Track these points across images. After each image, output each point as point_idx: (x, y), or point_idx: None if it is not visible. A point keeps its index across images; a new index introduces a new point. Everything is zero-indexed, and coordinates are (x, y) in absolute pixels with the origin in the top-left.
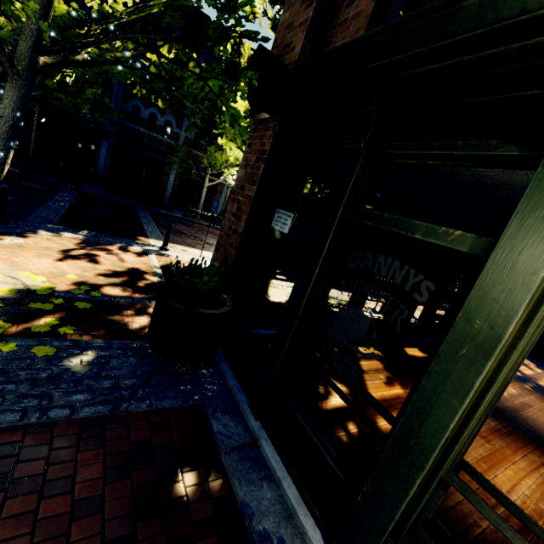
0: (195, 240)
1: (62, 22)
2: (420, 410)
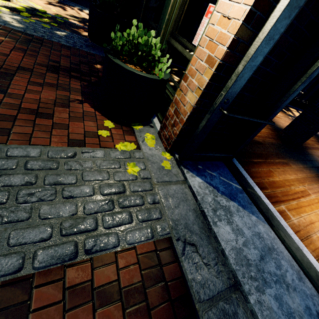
0: None
1: None
2: (163, 14)
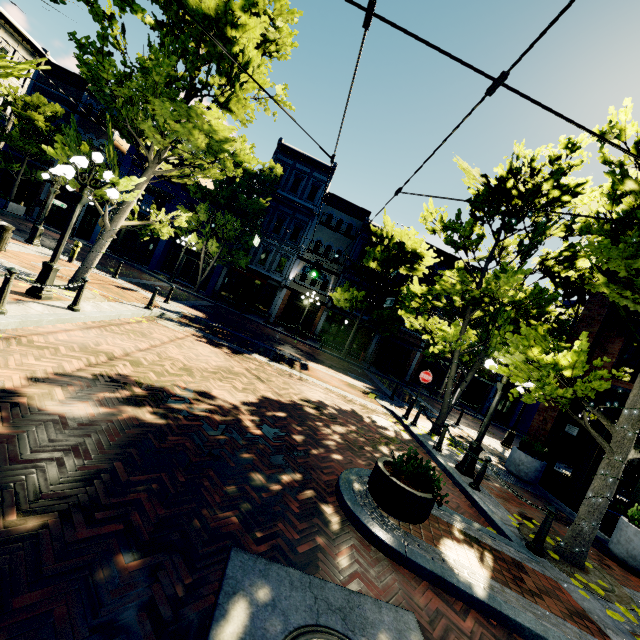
0: (456, 418)
1: (474, 345)
2: (637, 492)
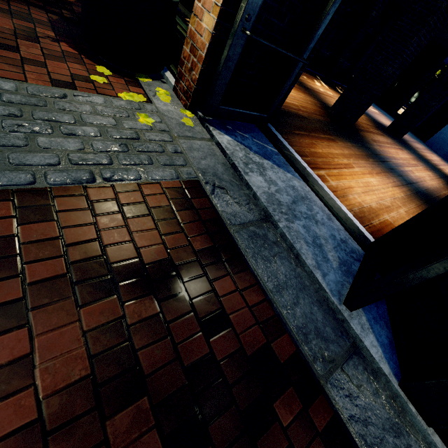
0: None
1: None
2: None
